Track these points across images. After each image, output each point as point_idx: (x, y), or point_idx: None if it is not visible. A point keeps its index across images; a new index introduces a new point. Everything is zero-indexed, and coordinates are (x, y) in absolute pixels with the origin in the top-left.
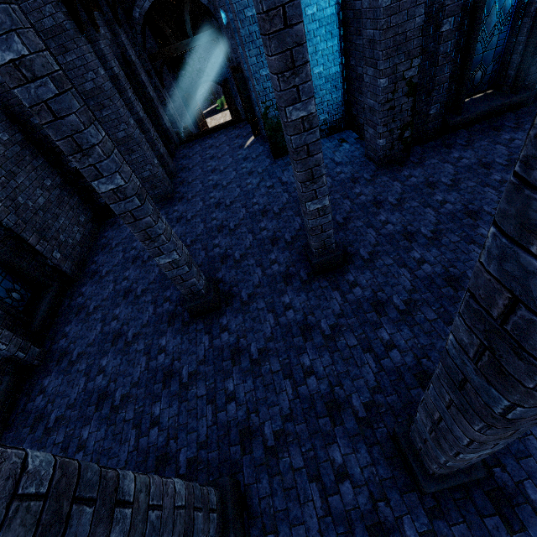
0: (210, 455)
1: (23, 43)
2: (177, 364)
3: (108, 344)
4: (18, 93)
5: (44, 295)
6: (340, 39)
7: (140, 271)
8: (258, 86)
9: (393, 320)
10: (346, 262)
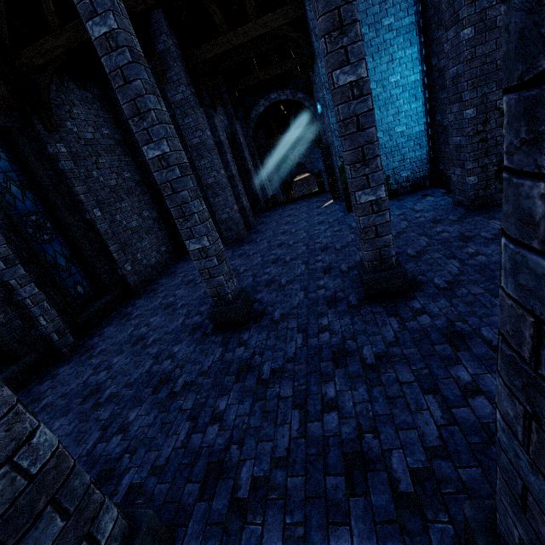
0: (158, 486)
1: (115, 20)
2: (178, 371)
3: (128, 345)
4: (103, 61)
5: (103, 297)
6: (424, 101)
7: (189, 290)
8: (337, 142)
9: (479, 357)
10: (413, 289)
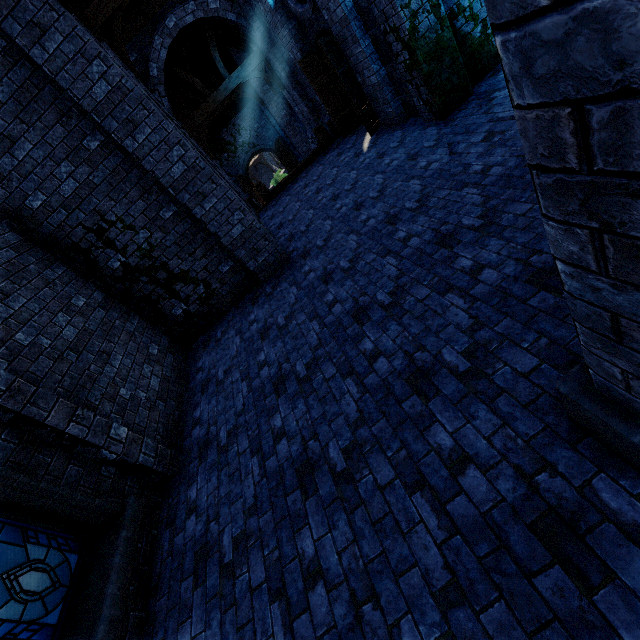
0: None
1: None
2: None
3: None
4: None
5: (109, 546)
6: None
7: (307, 404)
8: None
9: None
10: None
